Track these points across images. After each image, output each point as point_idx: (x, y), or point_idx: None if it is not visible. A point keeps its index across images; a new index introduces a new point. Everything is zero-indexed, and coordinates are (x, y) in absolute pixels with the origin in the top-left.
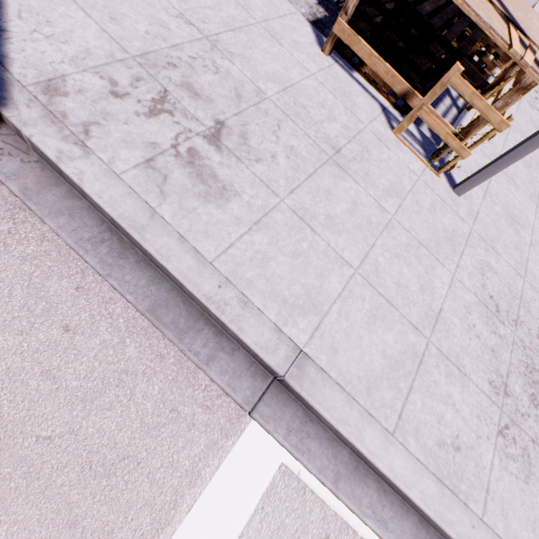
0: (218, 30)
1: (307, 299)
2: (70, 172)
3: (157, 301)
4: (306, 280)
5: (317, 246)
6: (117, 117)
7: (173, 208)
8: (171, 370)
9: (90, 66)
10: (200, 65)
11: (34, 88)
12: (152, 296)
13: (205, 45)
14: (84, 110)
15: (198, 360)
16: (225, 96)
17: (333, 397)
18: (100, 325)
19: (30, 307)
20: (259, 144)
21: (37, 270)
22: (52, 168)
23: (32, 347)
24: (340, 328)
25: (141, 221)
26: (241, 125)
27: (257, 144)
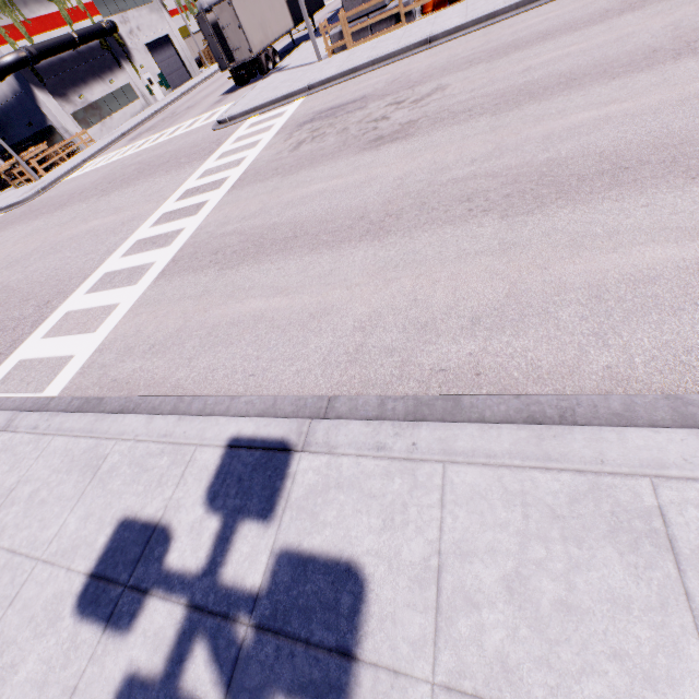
0: None
1: None
2: None
3: None
4: None
5: None
6: None
7: None
8: None
9: None
10: None
11: None
12: None
13: None
14: None
15: None
16: None
17: None
18: None
19: None
20: None
21: None
22: None
23: None
24: None
25: None
26: None
27: None
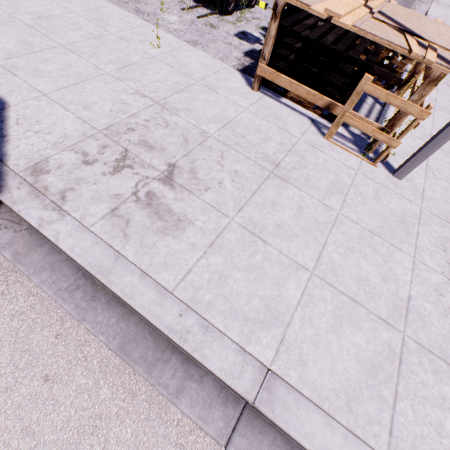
0: (166, 95)
1: (268, 311)
2: (48, 234)
3: (127, 336)
4: (263, 291)
5: (270, 256)
6: (88, 180)
7: (135, 247)
8: (143, 408)
9: (67, 146)
10: (153, 124)
11: (25, 172)
12: (121, 332)
13: (157, 109)
14: (62, 181)
15: (167, 393)
16: (175, 143)
17: (310, 421)
18: (76, 369)
19: (16, 362)
20: (207, 175)
21: (23, 325)
22: (38, 232)
23: (15, 403)
24: (306, 337)
25: (107, 266)
26: (190, 163)
27: (205, 175)
